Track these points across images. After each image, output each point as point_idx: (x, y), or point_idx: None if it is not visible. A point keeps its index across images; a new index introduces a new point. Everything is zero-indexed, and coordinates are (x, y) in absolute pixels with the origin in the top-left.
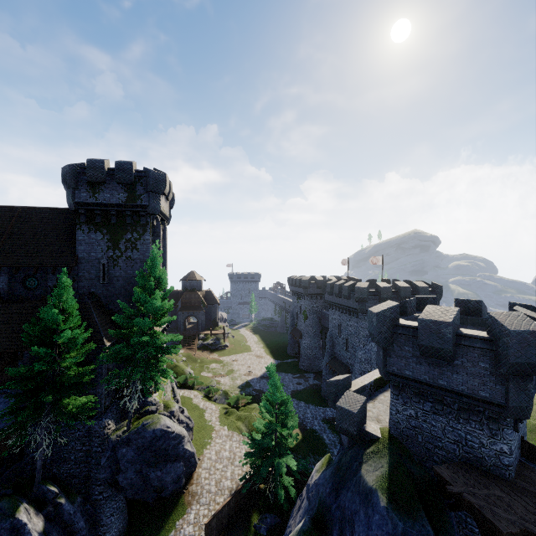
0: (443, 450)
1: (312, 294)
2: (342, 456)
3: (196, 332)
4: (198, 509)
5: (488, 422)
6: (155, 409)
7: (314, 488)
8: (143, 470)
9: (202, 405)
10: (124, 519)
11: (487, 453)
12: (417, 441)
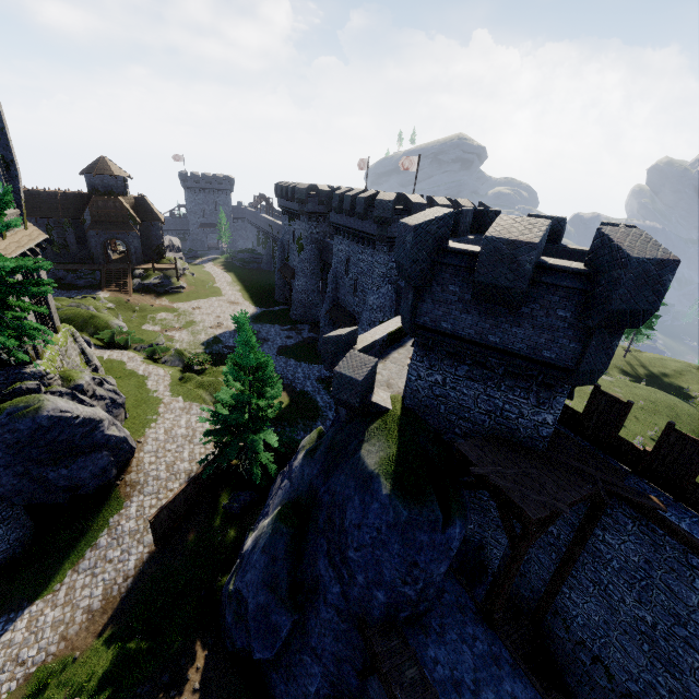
0: (469, 421)
1: (312, 213)
2: (338, 433)
3: (127, 266)
4: (142, 500)
5: (539, 389)
6: (36, 387)
7: (298, 469)
8: (32, 471)
9: (142, 371)
10: (23, 527)
11: (525, 424)
12: (438, 413)
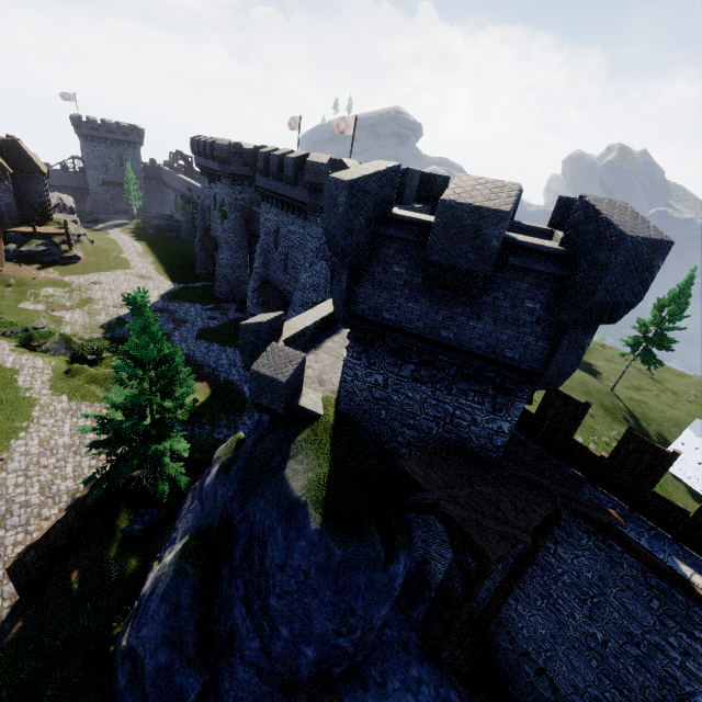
0: (414, 429)
1: (235, 175)
2: (258, 444)
3: None
4: (3, 537)
5: (496, 393)
6: None
7: (210, 489)
8: None
9: (11, 364)
10: None
11: (478, 433)
12: (378, 419)
